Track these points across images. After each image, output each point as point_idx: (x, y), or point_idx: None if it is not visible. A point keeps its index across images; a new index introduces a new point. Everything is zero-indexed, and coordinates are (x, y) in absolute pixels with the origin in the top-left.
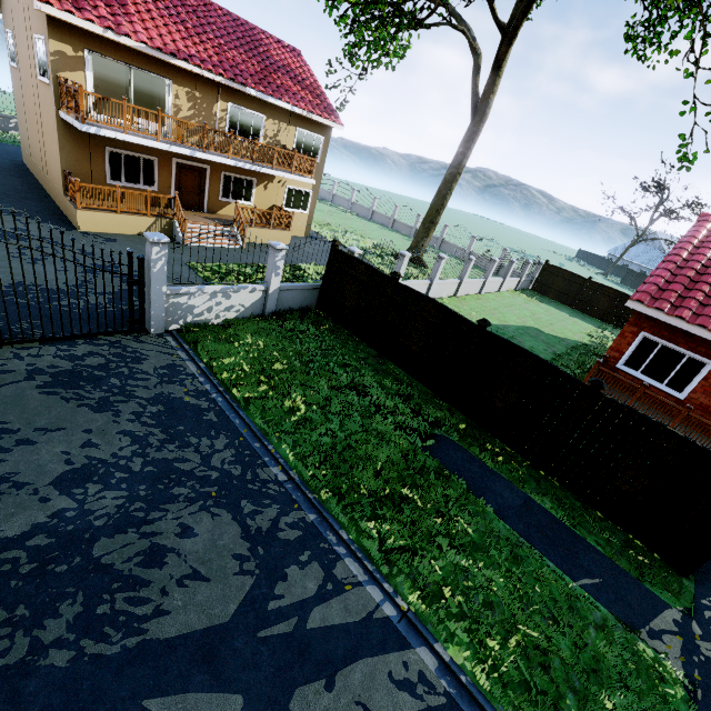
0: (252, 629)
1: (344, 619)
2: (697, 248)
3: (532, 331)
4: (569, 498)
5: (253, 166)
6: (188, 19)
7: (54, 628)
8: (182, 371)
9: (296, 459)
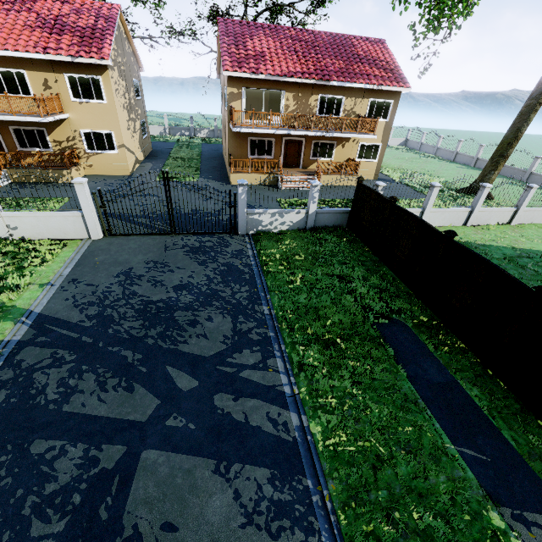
0: (215, 364)
1: (259, 381)
2: None
3: None
4: (508, 398)
5: (327, 133)
6: (300, 49)
7: (153, 332)
8: (244, 254)
9: (279, 306)
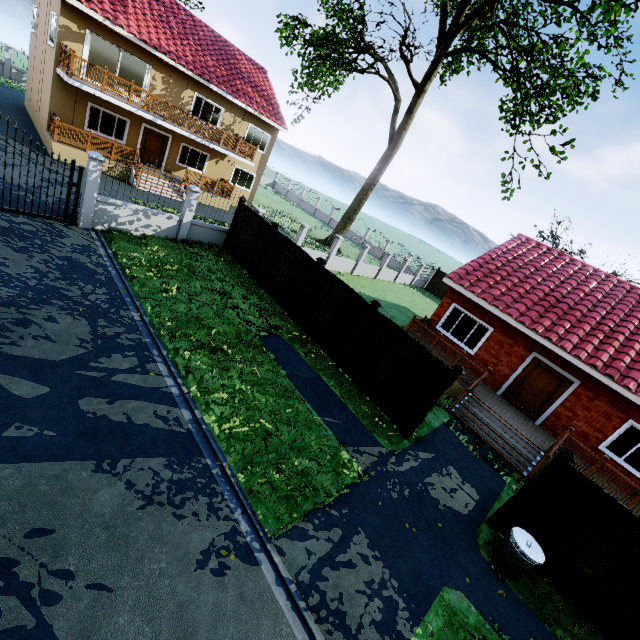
0: (73, 368)
1: (140, 384)
2: (505, 253)
3: (403, 309)
4: (351, 386)
5: (204, 140)
6: (176, 27)
7: None
8: (93, 251)
9: (153, 313)
